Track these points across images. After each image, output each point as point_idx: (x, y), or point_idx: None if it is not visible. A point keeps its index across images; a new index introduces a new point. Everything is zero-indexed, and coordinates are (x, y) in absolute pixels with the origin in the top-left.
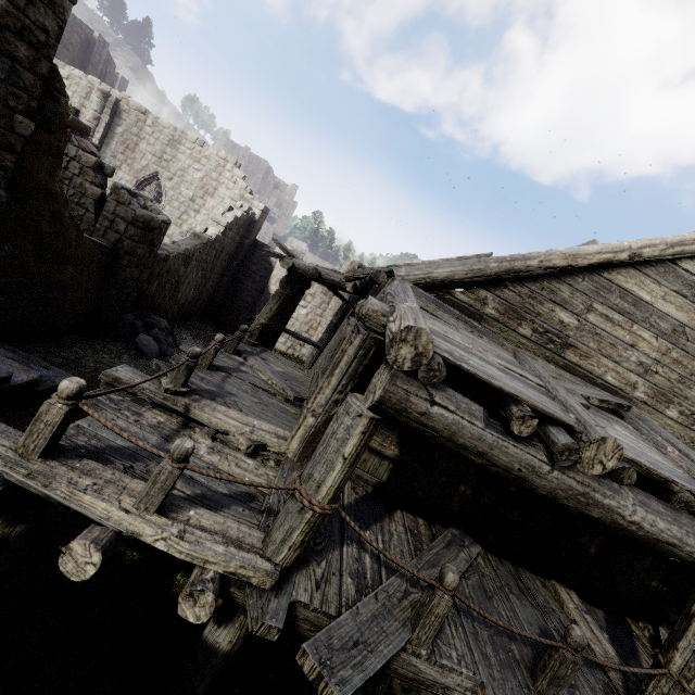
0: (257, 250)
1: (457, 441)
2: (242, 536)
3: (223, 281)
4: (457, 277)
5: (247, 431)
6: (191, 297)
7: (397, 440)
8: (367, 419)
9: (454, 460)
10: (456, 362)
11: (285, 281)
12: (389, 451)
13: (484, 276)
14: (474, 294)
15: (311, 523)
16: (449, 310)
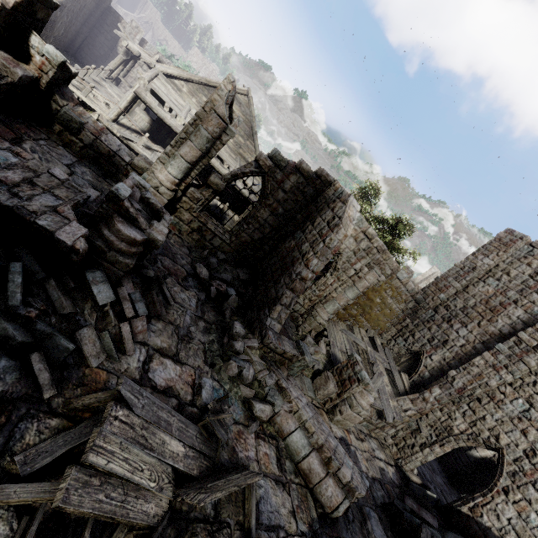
0: (111, 15)
1: (151, 106)
2: (104, 111)
3: (83, 30)
4: (175, 75)
5: (104, 99)
6: (61, 34)
7: (150, 119)
8: (133, 94)
9: (167, 131)
10: (154, 90)
11: (124, 52)
12: (147, 121)
13: (183, 78)
14: (180, 83)
15: (119, 112)
16: (170, 84)
